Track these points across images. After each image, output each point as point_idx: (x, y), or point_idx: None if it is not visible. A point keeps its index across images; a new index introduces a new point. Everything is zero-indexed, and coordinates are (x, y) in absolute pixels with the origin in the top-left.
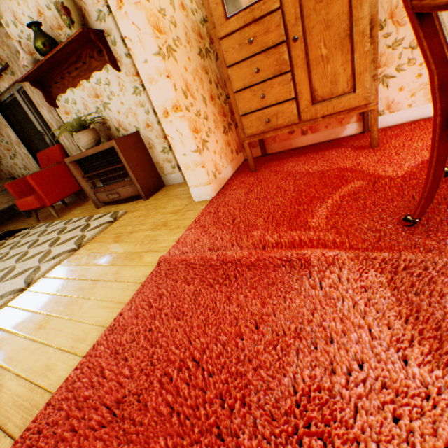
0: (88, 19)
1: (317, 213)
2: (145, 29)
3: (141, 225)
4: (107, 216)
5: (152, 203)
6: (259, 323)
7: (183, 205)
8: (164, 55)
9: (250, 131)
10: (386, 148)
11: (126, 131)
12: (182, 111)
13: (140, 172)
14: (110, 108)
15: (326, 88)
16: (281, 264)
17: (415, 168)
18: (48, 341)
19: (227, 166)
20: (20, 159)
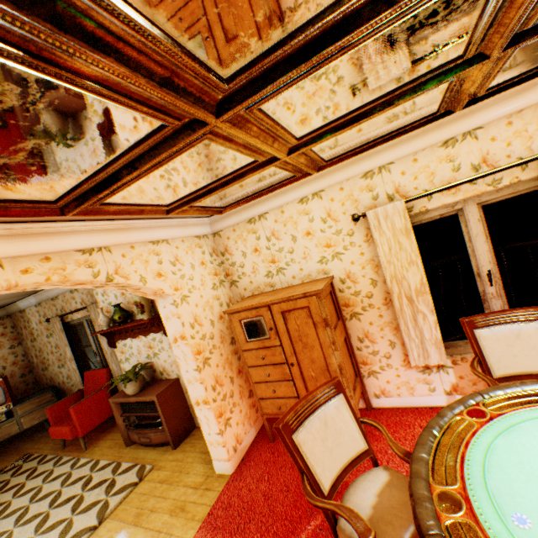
0: (156, 304)
1: None
2: (189, 356)
3: (162, 498)
4: (134, 469)
5: (179, 458)
6: None
7: (205, 475)
8: (201, 368)
9: (266, 410)
10: (375, 446)
11: (168, 375)
12: (210, 404)
13: (173, 420)
14: (159, 357)
15: None
16: None
17: None
18: None
19: (250, 430)
20: (67, 368)
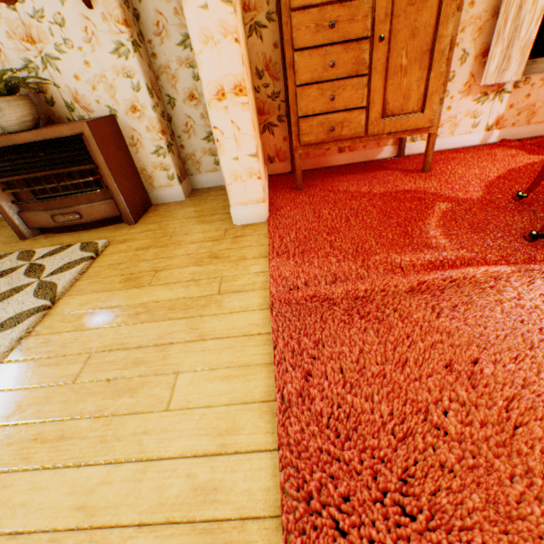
0: None
1: (429, 234)
2: None
3: (164, 259)
4: (70, 250)
5: (152, 228)
6: (485, 345)
7: (221, 230)
8: (235, 7)
9: (307, 139)
10: (436, 173)
11: (88, 112)
12: (247, 96)
13: (123, 181)
14: (59, 68)
15: (398, 103)
16: (446, 285)
17: (482, 193)
18: (153, 453)
19: (265, 181)
20: None
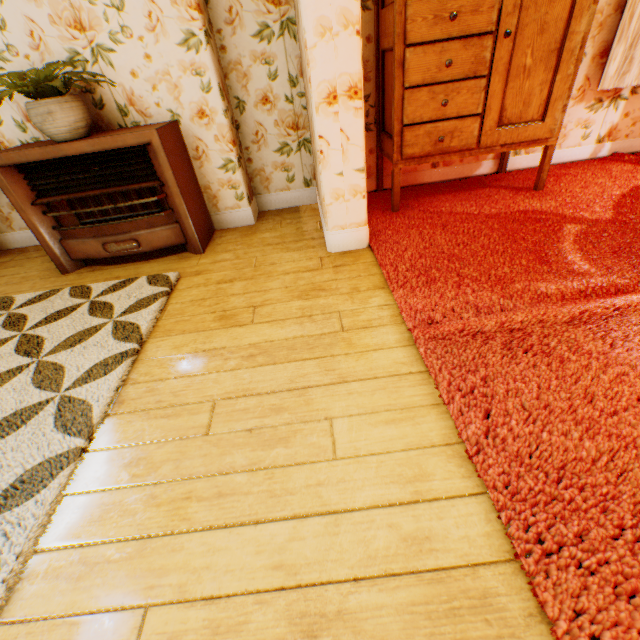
0: None
1: (567, 259)
2: None
3: (258, 293)
4: (135, 285)
5: (227, 258)
6: None
7: (315, 259)
8: None
9: (410, 152)
10: (549, 192)
11: (144, 118)
12: (361, 100)
13: (190, 201)
14: (113, 62)
15: (516, 110)
16: (609, 314)
17: (611, 213)
18: (339, 506)
19: None
20: None
